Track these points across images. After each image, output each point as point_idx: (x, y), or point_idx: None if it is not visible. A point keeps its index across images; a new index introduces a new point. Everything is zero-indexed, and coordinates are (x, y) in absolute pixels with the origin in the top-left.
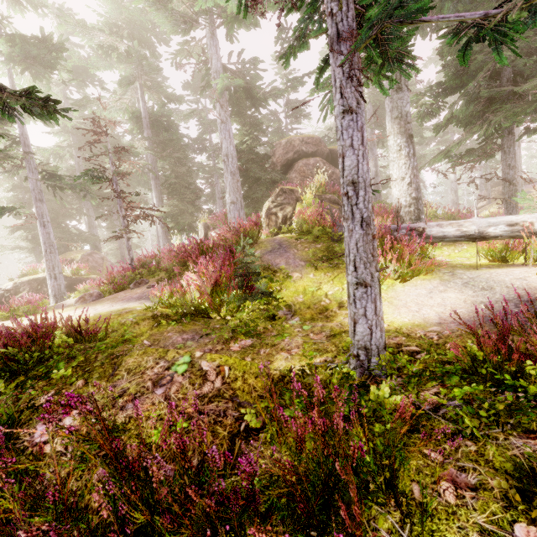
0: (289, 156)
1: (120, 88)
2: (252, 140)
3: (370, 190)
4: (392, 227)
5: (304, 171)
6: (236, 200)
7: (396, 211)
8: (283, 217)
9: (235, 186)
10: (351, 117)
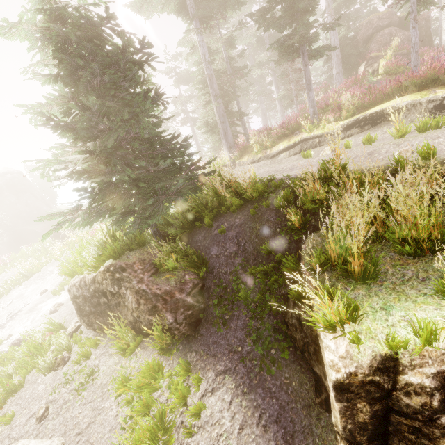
0: (369, 33)
1: (254, 22)
2: (346, 31)
3: (418, 44)
4: (435, 57)
5: (380, 40)
6: (339, 71)
7: (444, 48)
8: (372, 72)
9: (338, 63)
10: (414, 29)
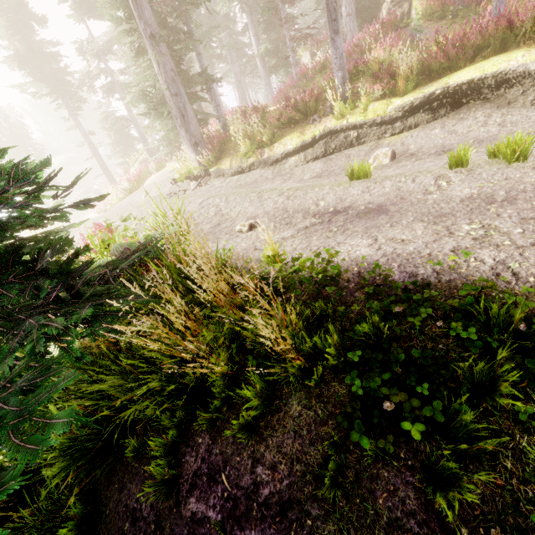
0: None
1: None
2: None
3: None
4: None
5: None
6: (351, 12)
7: None
8: (400, 15)
9: None
10: None
